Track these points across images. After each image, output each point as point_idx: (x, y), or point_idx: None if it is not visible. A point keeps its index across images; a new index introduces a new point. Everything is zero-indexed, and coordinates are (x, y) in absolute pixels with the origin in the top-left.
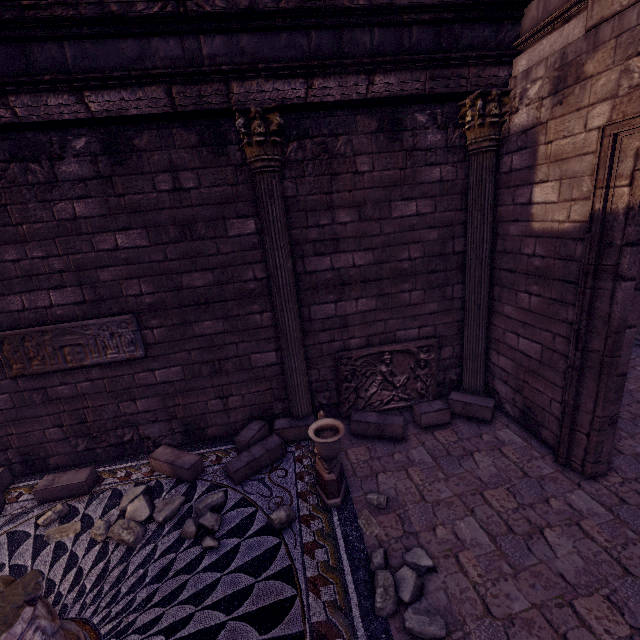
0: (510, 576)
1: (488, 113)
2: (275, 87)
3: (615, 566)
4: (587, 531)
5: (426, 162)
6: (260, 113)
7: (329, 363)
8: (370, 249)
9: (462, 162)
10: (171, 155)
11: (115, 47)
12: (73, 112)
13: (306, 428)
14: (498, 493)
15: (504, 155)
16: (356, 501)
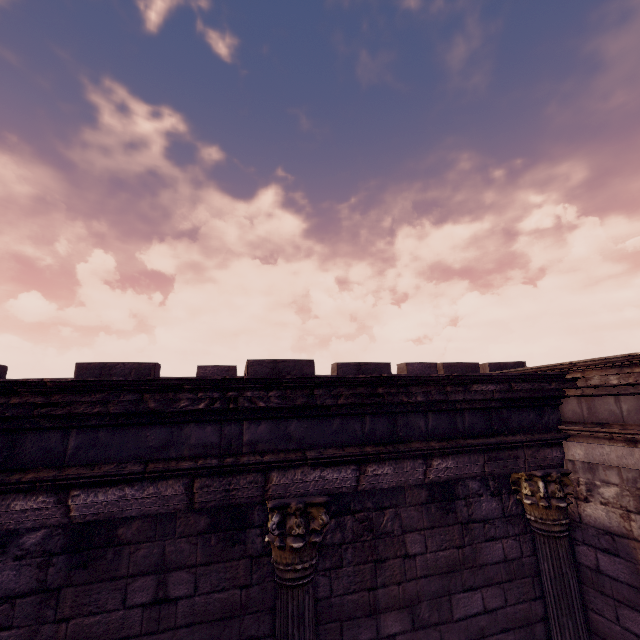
0: None
1: (551, 494)
2: (322, 475)
3: None
4: None
5: (485, 536)
6: (301, 509)
7: None
8: None
9: (524, 533)
10: (165, 547)
11: (137, 434)
12: (42, 517)
13: None
14: None
15: (580, 542)
16: None
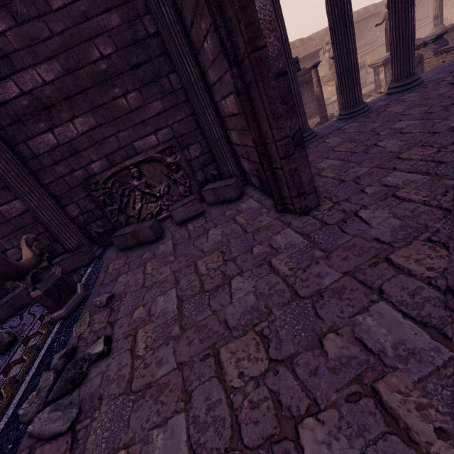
0: (174, 338)
1: None
2: None
3: (286, 293)
4: (275, 266)
5: None
6: None
7: (83, 194)
8: (51, 58)
9: None
10: None
11: None
12: None
13: (75, 257)
14: (211, 258)
15: None
16: (86, 307)
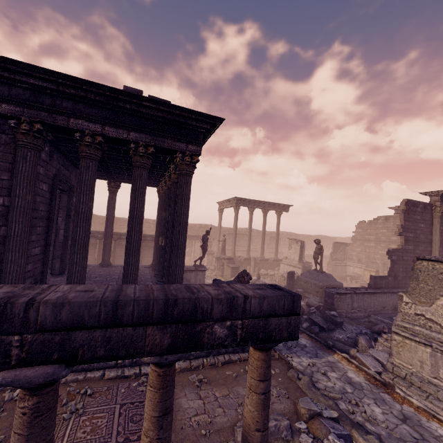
0: None
1: None
2: None
3: None
4: None
5: None
6: None
7: None
8: None
9: None
10: None
11: None
12: None
13: None
14: None
15: None
16: None
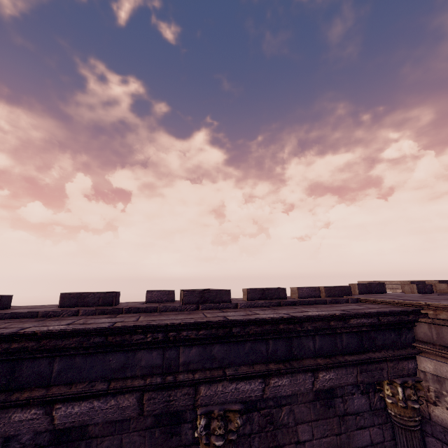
0: None
1: (408, 397)
2: (237, 387)
3: None
4: None
5: (356, 425)
6: (222, 415)
7: None
8: None
9: (385, 423)
10: (122, 439)
11: (103, 359)
12: (34, 425)
13: None
14: None
15: (429, 434)
16: None
